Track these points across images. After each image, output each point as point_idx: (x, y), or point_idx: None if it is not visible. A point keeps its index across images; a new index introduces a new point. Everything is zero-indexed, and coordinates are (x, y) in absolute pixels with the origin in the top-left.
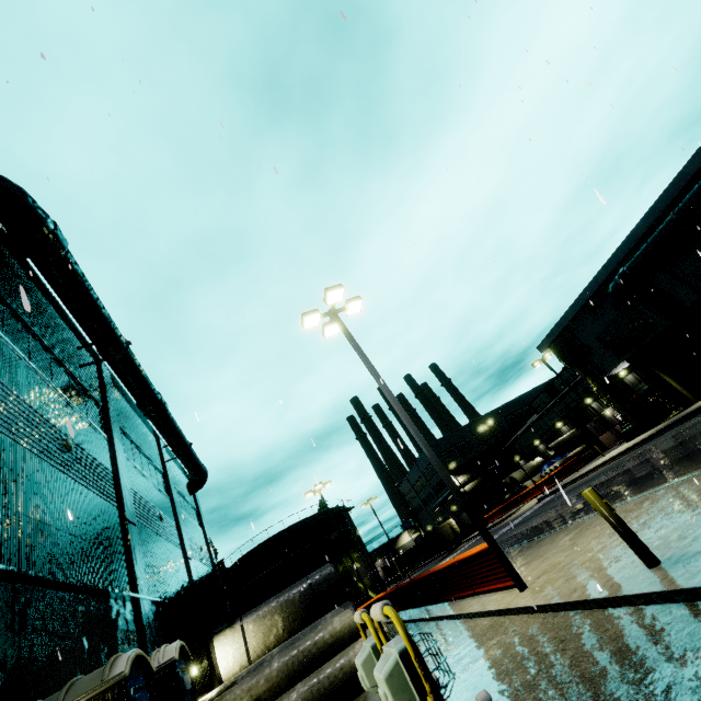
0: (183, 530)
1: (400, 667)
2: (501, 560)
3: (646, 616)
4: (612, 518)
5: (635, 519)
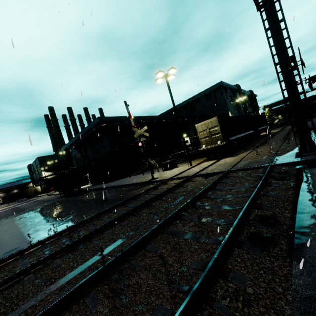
0: None
1: None
2: None
3: None
4: None
5: None
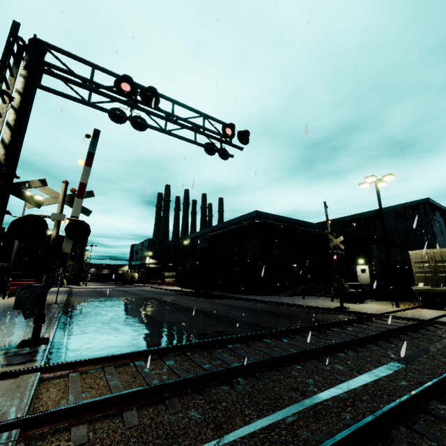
0: None
1: None
2: (4, 291)
3: None
4: None
5: None
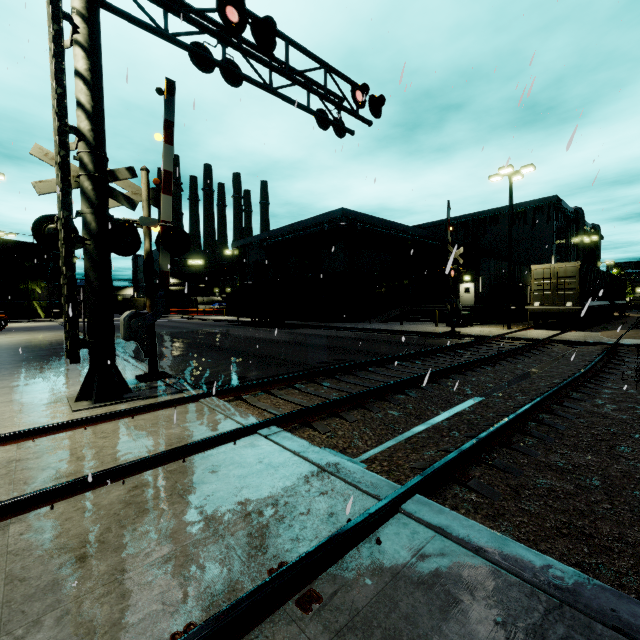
0: None
1: None
2: None
3: None
4: None
5: (42, 337)
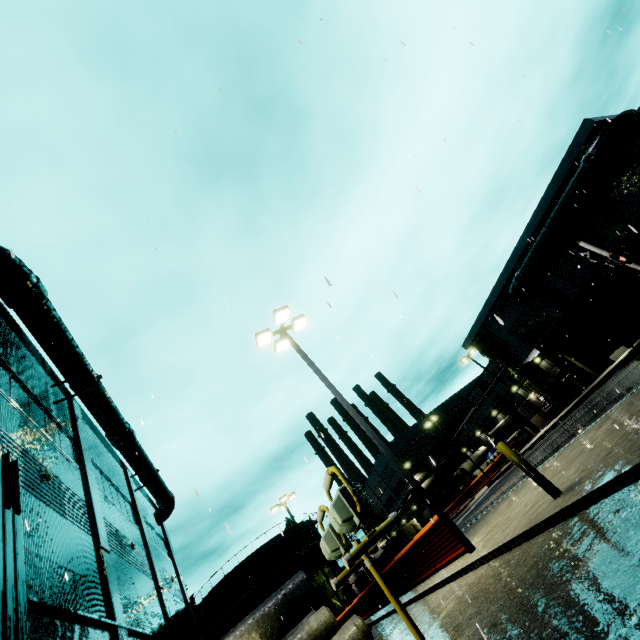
0: (154, 560)
1: (340, 498)
2: (449, 527)
3: (553, 533)
4: (521, 463)
5: (551, 471)
